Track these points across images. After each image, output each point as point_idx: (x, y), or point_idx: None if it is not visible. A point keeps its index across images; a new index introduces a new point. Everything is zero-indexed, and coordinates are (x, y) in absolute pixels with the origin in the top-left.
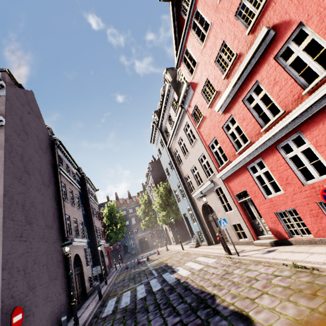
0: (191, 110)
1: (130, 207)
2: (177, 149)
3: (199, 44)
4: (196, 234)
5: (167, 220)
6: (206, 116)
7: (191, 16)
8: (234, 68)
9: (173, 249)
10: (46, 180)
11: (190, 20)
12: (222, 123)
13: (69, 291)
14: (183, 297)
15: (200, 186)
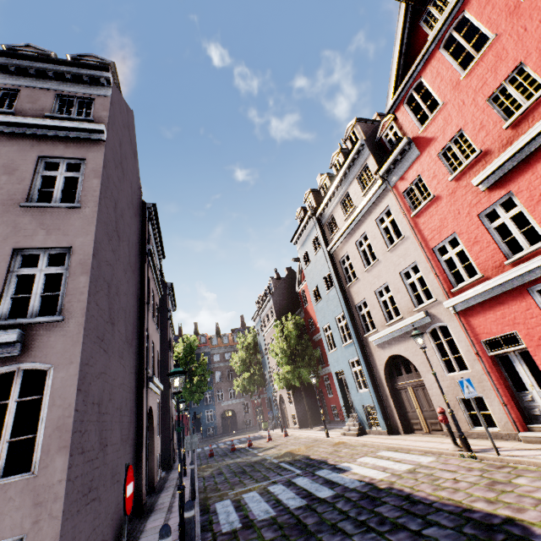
0: (405, 186)
1: (216, 351)
2: (350, 254)
3: (455, 71)
4: (360, 410)
5: (293, 381)
6: (441, 195)
7: (447, 26)
8: (536, 109)
9: (302, 435)
10: (132, 260)
11: (443, 32)
12: (480, 207)
13: (136, 472)
14: (422, 515)
15: (394, 321)
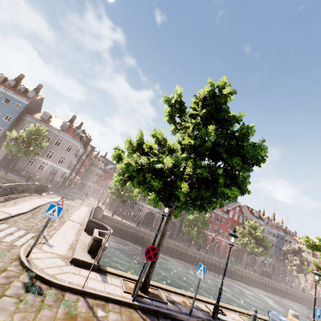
0: None
1: None
2: None
3: None
4: None
5: None
6: None
7: None
8: None
9: None
10: None
11: None
12: None
13: None
14: None
15: None
